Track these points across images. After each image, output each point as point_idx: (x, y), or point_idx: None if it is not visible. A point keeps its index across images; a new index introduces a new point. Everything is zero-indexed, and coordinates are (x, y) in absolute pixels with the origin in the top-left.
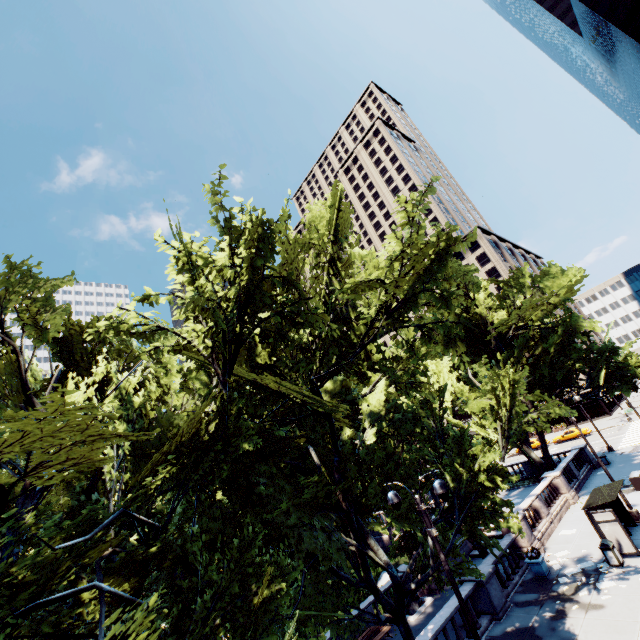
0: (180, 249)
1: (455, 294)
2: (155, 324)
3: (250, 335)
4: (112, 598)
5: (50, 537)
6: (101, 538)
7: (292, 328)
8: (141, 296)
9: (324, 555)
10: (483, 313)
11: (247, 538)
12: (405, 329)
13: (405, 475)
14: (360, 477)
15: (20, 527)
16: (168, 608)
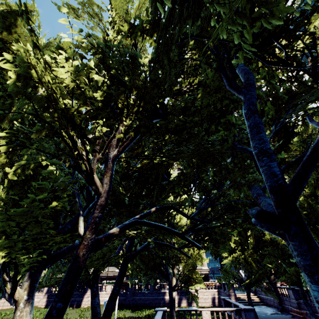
0: None
1: None
2: None
3: None
4: None
5: None
6: None
7: None
8: None
9: None
10: None
11: None
12: None
13: None
14: None
15: None
16: None
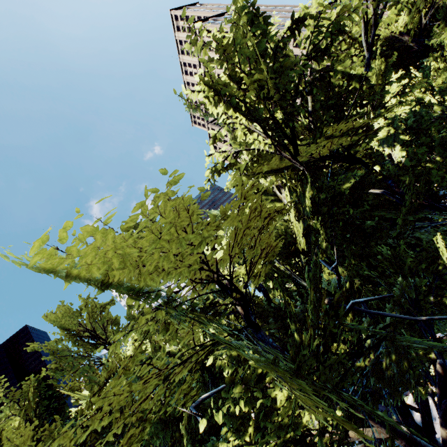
0: (205, 91)
1: (353, 45)
2: (232, 153)
3: (292, 107)
4: (347, 329)
5: (276, 330)
6: (302, 312)
7: (323, 58)
8: (211, 140)
9: (445, 234)
10: (386, 34)
11: (386, 256)
12: (382, 22)
13: (445, 159)
14: (418, 178)
15: (260, 330)
16: (373, 327)
